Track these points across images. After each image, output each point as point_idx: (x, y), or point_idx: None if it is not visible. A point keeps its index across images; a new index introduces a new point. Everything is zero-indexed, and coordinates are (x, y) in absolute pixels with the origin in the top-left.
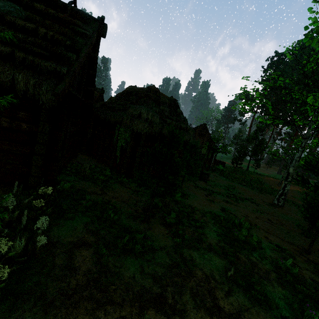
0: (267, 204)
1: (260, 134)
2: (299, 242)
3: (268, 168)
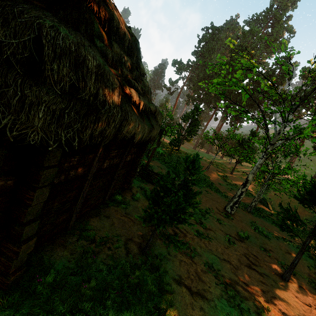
0: (225, 217)
1: (196, 114)
2: (304, 314)
3: (186, 142)
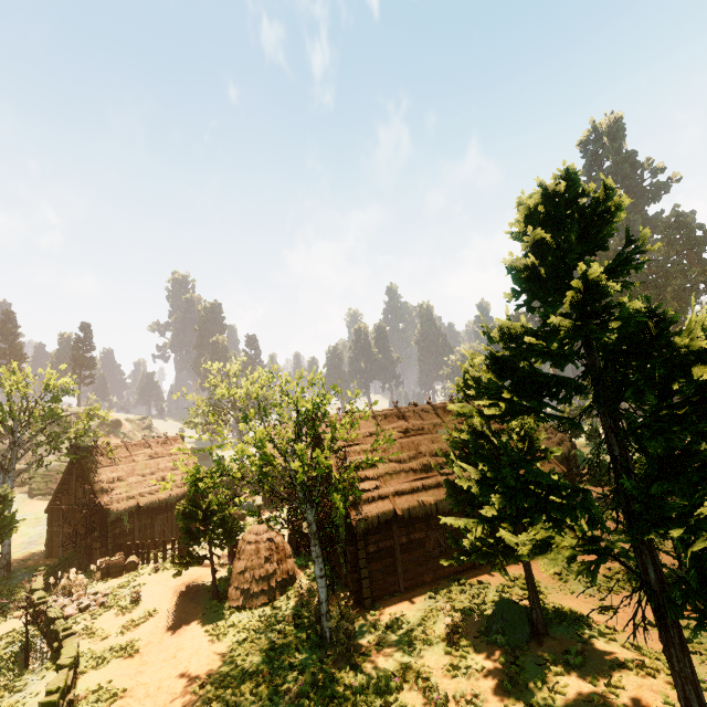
0: None
1: None
2: None
3: None
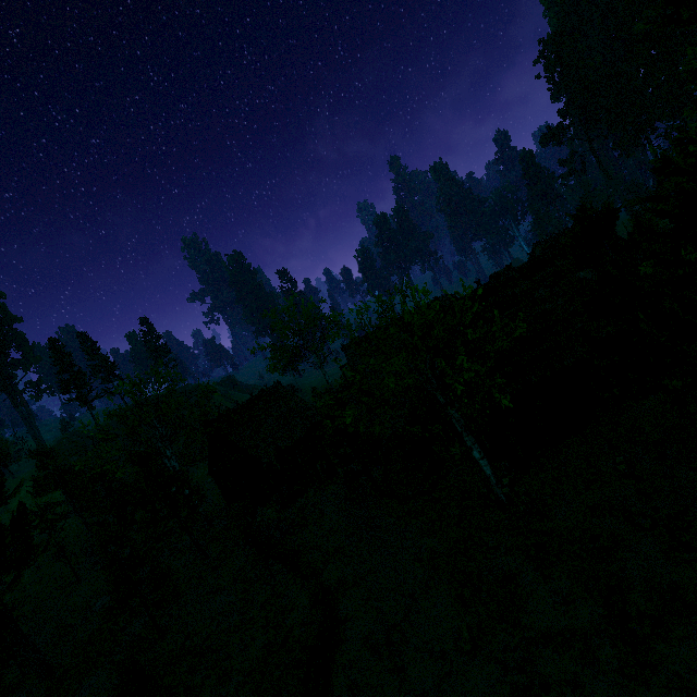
0: None
1: None
2: None
3: None
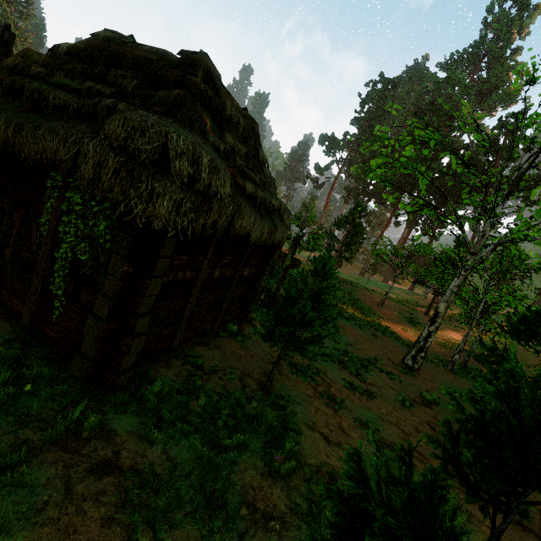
0: (401, 371)
1: (359, 216)
2: None
3: (347, 265)
